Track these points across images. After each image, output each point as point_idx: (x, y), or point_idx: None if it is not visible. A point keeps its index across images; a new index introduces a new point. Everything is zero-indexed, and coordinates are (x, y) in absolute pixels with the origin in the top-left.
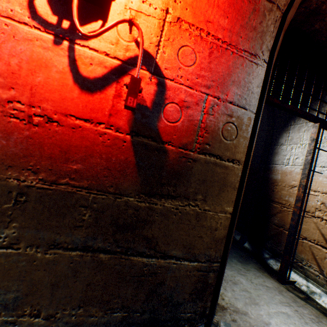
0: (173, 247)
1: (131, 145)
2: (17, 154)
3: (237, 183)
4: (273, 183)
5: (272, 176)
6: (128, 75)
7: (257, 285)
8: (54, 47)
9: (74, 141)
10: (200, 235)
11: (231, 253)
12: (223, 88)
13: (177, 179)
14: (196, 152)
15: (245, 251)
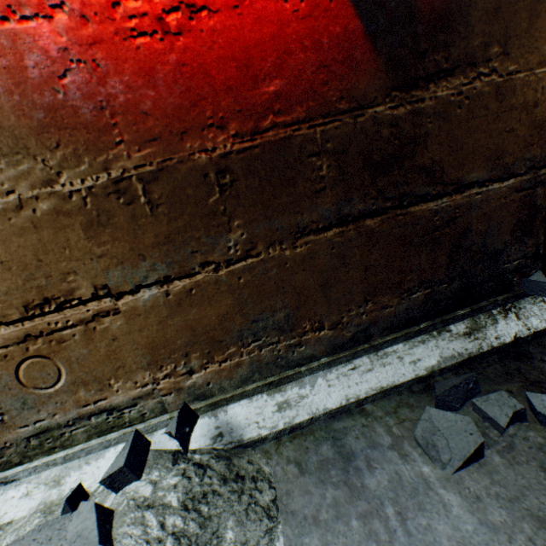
0: (470, 168)
1: None
2: (180, 106)
3: None
4: None
5: None
6: None
7: None
8: None
9: (248, 36)
10: (508, 129)
11: None
12: None
13: (444, 32)
14: None
15: None
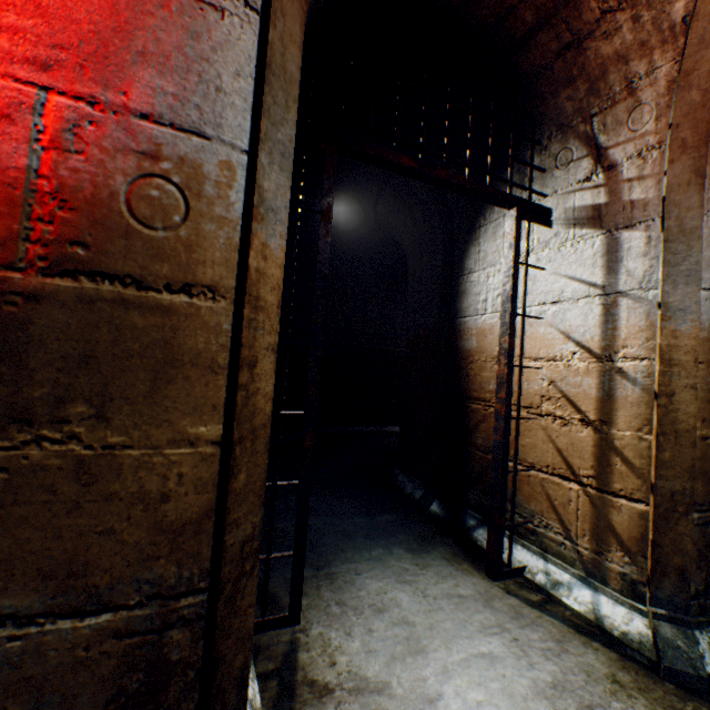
0: (0, 587)
1: None
2: None
3: (222, 353)
4: (466, 358)
5: (463, 344)
6: None
7: (437, 599)
8: None
9: None
10: (106, 528)
11: (395, 534)
12: (108, 71)
13: None
14: (38, 271)
15: (432, 522)
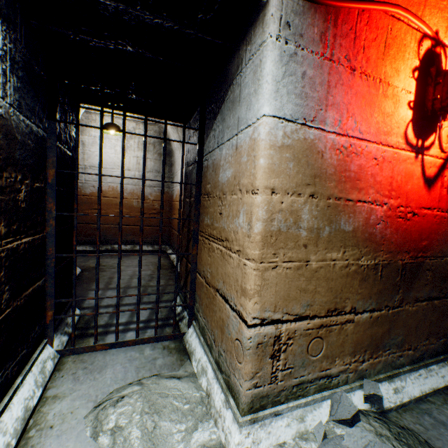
0: None
1: (446, 220)
2: (400, 242)
3: None
4: None
5: None
6: (445, 169)
7: None
8: (414, 161)
9: (423, 225)
10: None
11: None
12: None
13: None
14: None
15: None
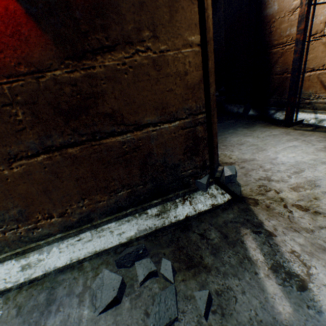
0: (144, 114)
1: None
2: None
3: None
4: (269, 21)
5: (267, 12)
6: None
7: (264, 137)
8: None
9: None
10: (169, 89)
11: (236, 125)
12: None
13: (101, 17)
14: None
15: (250, 119)
